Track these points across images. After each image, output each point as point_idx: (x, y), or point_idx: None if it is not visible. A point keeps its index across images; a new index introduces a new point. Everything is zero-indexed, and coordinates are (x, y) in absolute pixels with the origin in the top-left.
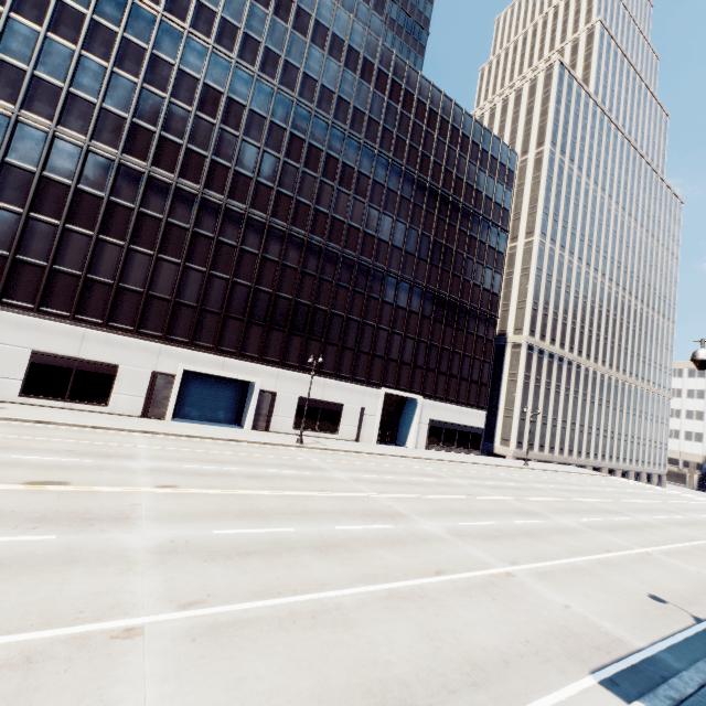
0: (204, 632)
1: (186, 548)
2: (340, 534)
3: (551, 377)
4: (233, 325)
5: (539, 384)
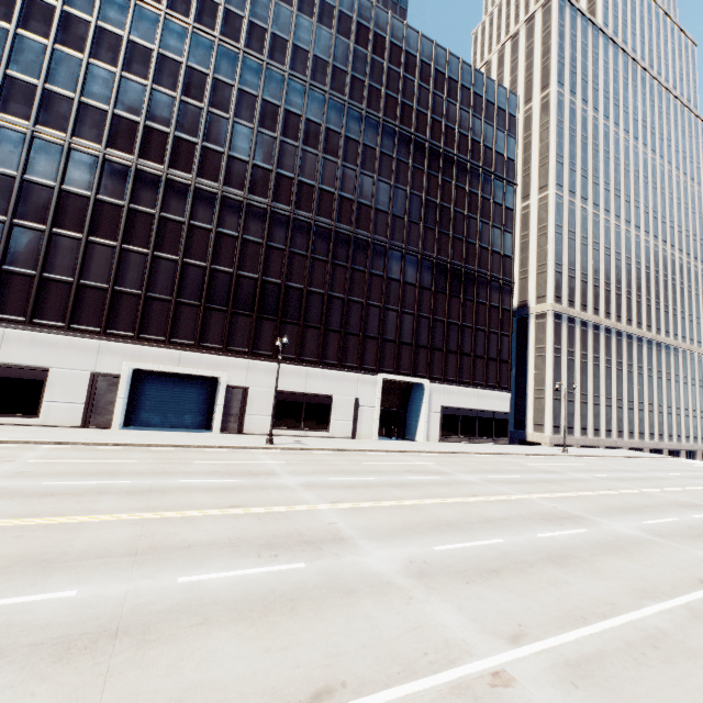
0: None
1: None
2: (169, 596)
3: (586, 349)
4: (187, 313)
5: (573, 357)
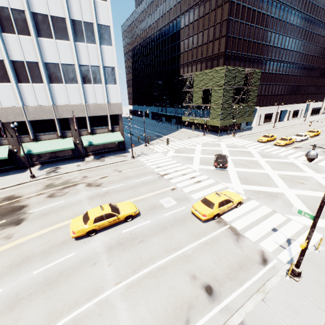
0: None
1: None
2: None
3: None
4: (287, 97)
5: None
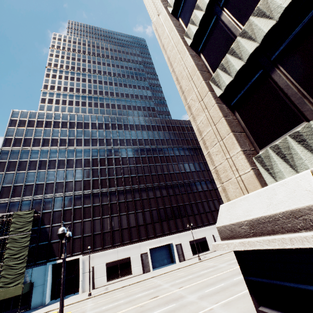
0: (224, 305)
1: (203, 296)
2: (236, 280)
3: None
4: (157, 225)
5: None
